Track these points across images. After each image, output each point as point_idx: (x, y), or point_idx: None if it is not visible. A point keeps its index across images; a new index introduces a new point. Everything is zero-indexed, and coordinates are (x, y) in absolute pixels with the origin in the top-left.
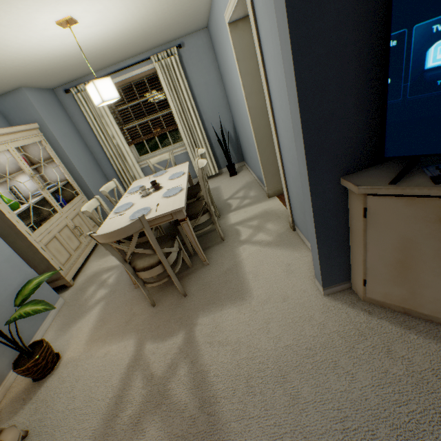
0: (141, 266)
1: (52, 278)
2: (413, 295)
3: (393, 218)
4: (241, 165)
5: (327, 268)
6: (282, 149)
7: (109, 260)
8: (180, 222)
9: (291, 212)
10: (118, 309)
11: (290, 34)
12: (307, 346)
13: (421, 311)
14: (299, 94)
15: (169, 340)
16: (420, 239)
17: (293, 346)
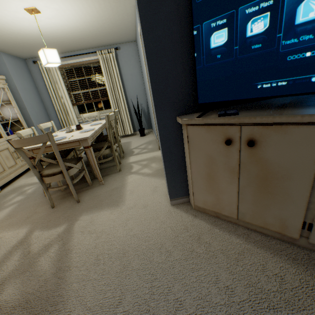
0: (47, 173)
1: None
2: (218, 200)
3: (201, 141)
4: (150, 131)
5: (172, 183)
6: None
7: (34, 179)
8: (85, 149)
9: None
10: (25, 209)
11: (140, 19)
12: (148, 235)
13: (224, 213)
14: (147, 56)
15: (54, 229)
16: (216, 156)
17: (139, 234)
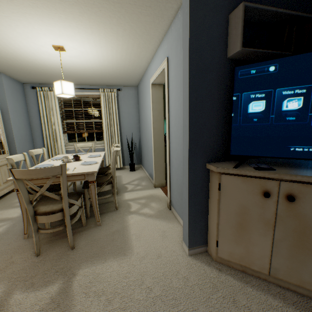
0: (43, 210)
1: None
2: (247, 252)
3: (235, 190)
4: (139, 166)
5: (193, 230)
6: (171, 150)
7: (5, 213)
8: (89, 183)
9: (170, 194)
10: None
11: (189, 80)
12: (174, 297)
13: (253, 267)
14: (189, 109)
15: (43, 290)
16: (250, 206)
17: (162, 296)
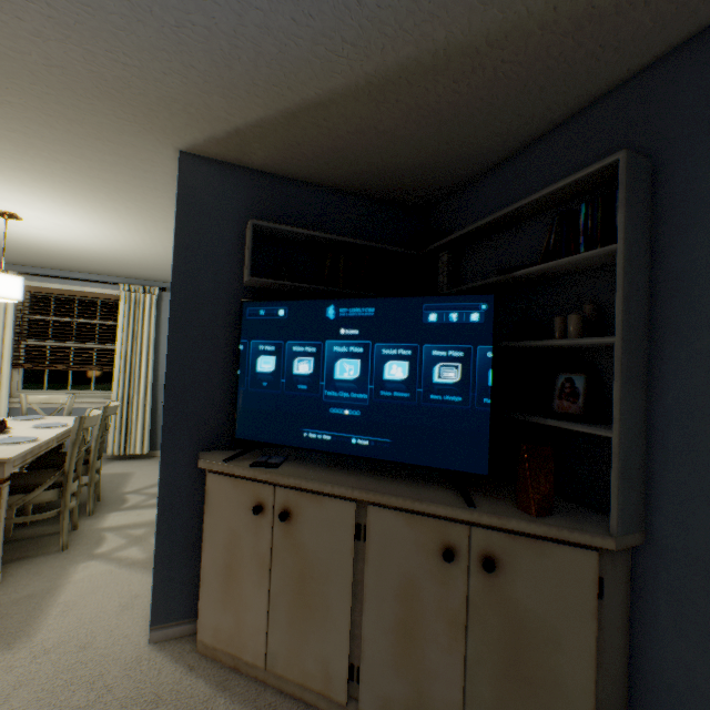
0: None
1: None
2: (239, 625)
3: (225, 502)
4: None
5: (165, 584)
6: None
7: None
8: None
9: None
10: None
11: (171, 312)
12: None
13: (246, 656)
14: (170, 357)
15: None
16: (243, 531)
17: None
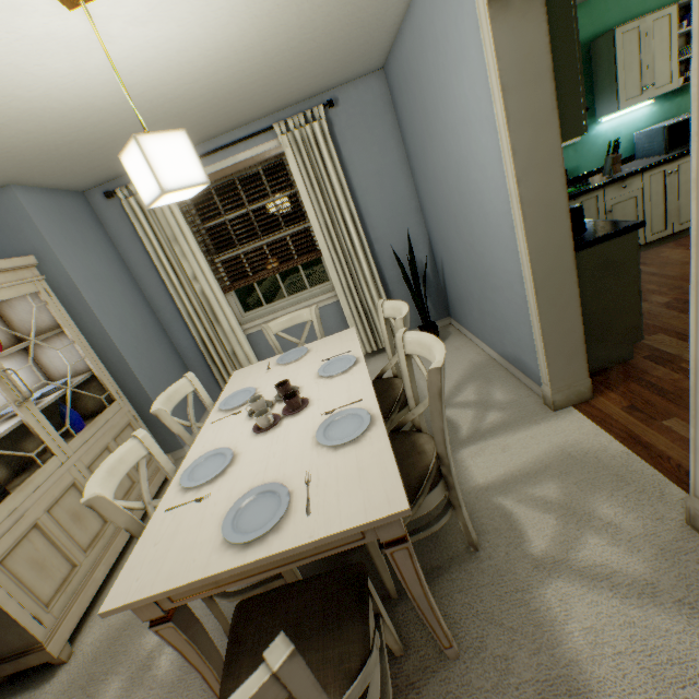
0: None
1: (11, 647)
2: None
3: None
4: (443, 324)
5: None
6: None
7: None
8: (386, 548)
9: None
10: None
11: None
12: None
13: None
14: None
15: None
16: None
17: None
